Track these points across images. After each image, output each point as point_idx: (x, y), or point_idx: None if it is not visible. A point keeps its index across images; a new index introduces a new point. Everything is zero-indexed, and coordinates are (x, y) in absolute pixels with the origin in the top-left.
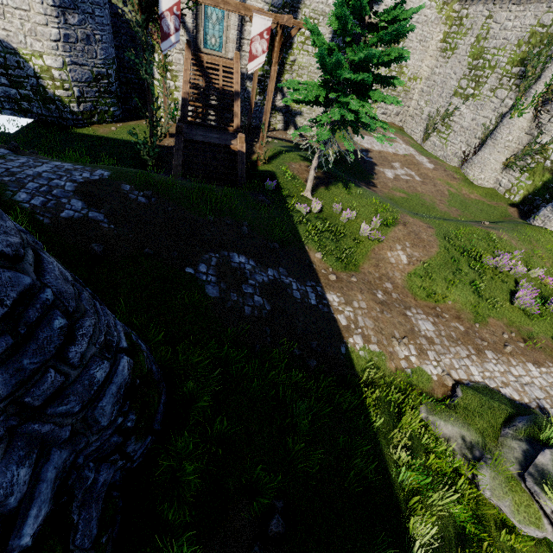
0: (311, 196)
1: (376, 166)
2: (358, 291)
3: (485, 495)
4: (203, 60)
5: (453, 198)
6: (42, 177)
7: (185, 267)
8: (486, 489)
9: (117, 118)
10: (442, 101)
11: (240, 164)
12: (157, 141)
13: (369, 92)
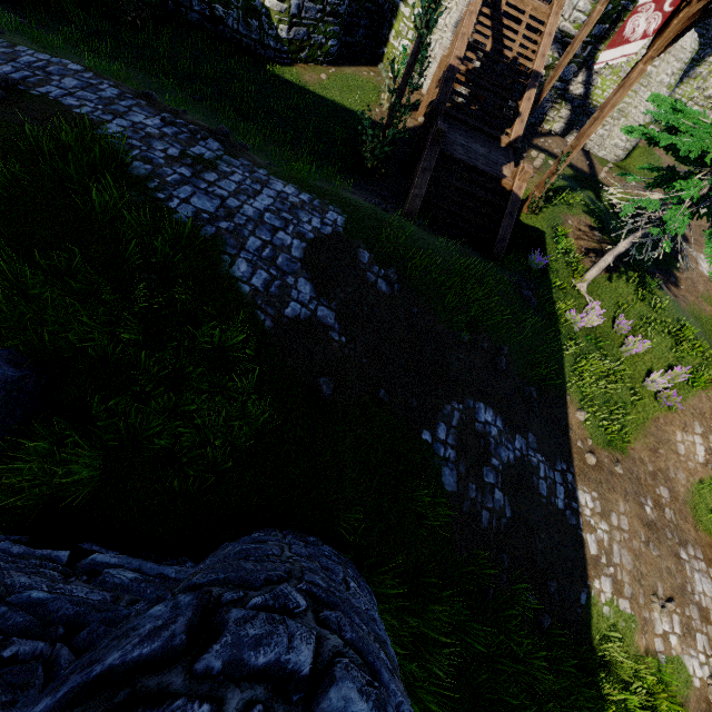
0: (586, 290)
1: (687, 244)
2: (621, 495)
3: None
4: None
5: None
6: (265, 224)
7: (422, 429)
8: None
9: (332, 58)
10: None
11: (507, 217)
12: (378, 114)
13: None
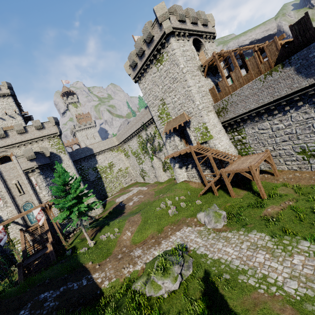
0: (91, 241)
1: (125, 205)
2: (108, 263)
3: (148, 296)
4: (29, 230)
5: (156, 193)
6: None
7: None
8: (147, 293)
9: None
10: (138, 168)
11: (51, 256)
12: None
13: (82, 200)
